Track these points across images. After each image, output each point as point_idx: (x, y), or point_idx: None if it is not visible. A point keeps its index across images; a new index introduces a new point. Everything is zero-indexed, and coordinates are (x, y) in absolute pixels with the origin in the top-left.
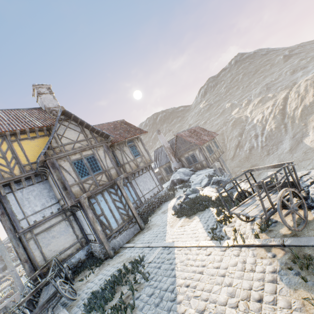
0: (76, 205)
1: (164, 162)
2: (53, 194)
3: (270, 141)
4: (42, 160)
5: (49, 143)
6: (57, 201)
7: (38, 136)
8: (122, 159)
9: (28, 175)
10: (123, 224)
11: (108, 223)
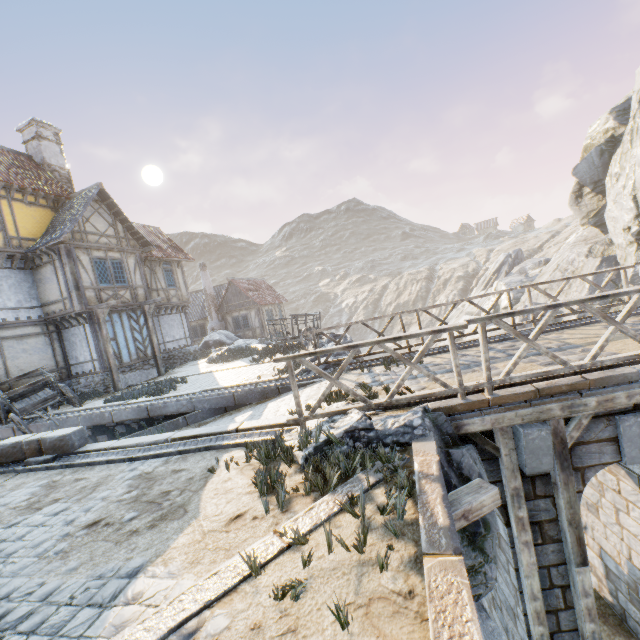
0: (83, 316)
1: (196, 316)
2: (36, 293)
3: (352, 336)
4: (63, 241)
5: (76, 223)
6: (39, 306)
7: (37, 204)
8: (151, 282)
9: (13, 252)
10: (138, 362)
11: (120, 352)
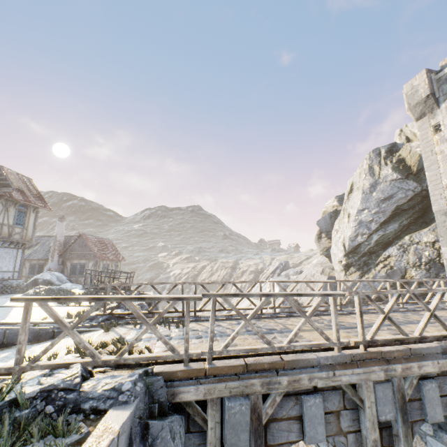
0: None
1: (39, 256)
2: None
3: None
4: None
5: None
6: None
7: None
8: None
9: None
10: None
11: None
